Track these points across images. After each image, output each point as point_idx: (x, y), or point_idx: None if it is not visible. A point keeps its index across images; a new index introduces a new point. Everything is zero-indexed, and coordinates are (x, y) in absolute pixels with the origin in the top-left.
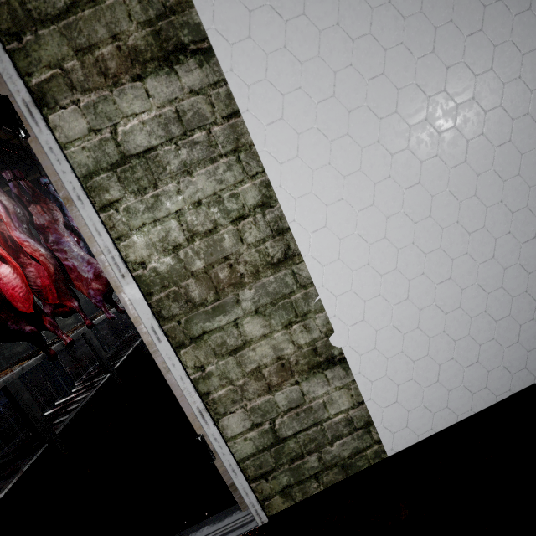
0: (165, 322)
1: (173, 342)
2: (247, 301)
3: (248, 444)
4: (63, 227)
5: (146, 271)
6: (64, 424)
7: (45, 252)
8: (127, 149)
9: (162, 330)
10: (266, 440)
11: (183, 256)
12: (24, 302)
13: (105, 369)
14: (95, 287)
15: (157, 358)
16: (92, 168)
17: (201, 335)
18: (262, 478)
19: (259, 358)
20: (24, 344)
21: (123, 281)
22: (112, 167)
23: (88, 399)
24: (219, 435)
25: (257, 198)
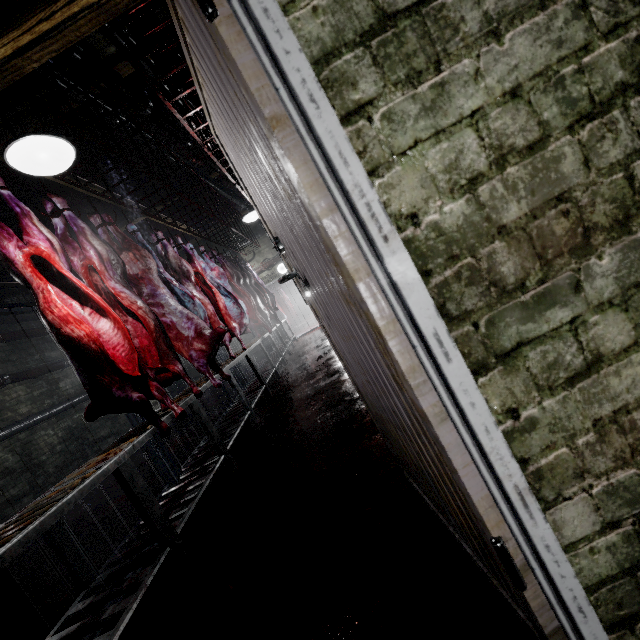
0: (452, 326)
1: (467, 362)
2: (605, 276)
3: (602, 557)
4: (157, 277)
5: (421, 230)
6: (183, 520)
7: (143, 305)
8: (390, 1)
9: (451, 338)
10: (637, 551)
11: (487, 197)
12: (127, 364)
13: (217, 450)
14: (197, 347)
15: (423, 396)
16: (329, 45)
17: (517, 347)
18: (628, 625)
19: (626, 388)
20: (108, 427)
21: (385, 249)
22: (363, 39)
23: (205, 488)
24: (555, 539)
25: (628, 70)
